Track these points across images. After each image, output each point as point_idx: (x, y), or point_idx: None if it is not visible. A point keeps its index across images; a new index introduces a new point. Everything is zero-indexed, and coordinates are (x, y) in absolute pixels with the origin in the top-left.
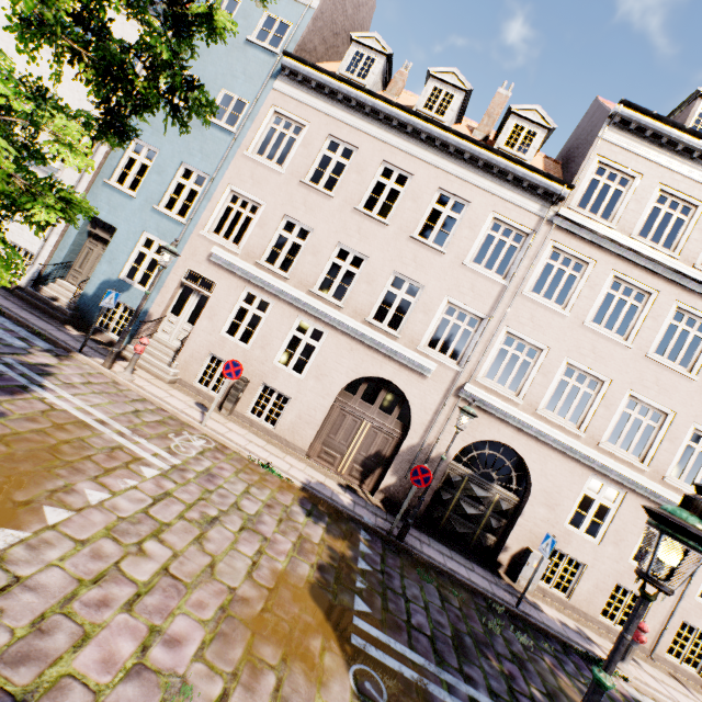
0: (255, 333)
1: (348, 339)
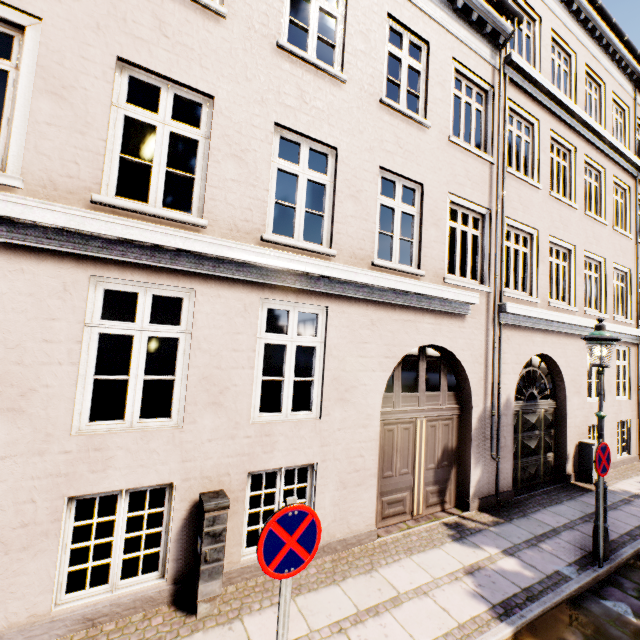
0: (176, 383)
1: (361, 308)
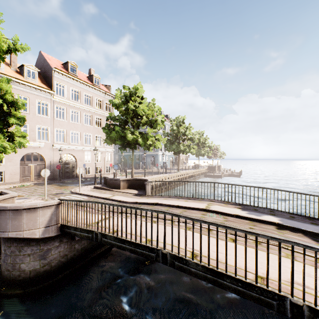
0: None
1: None
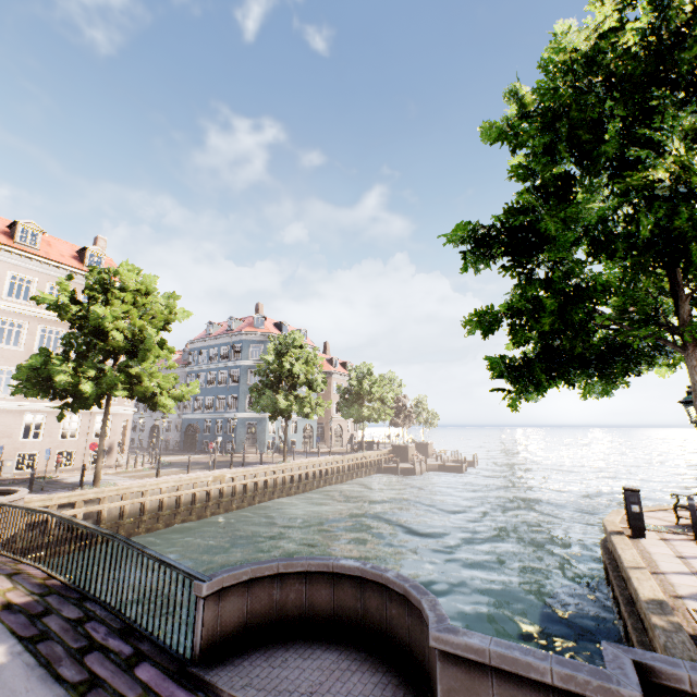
0: None
1: None
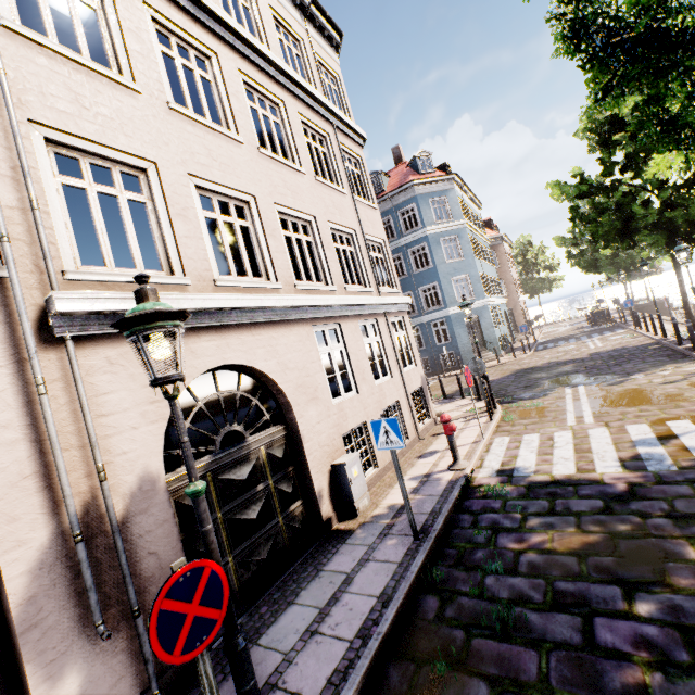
0: None
1: None
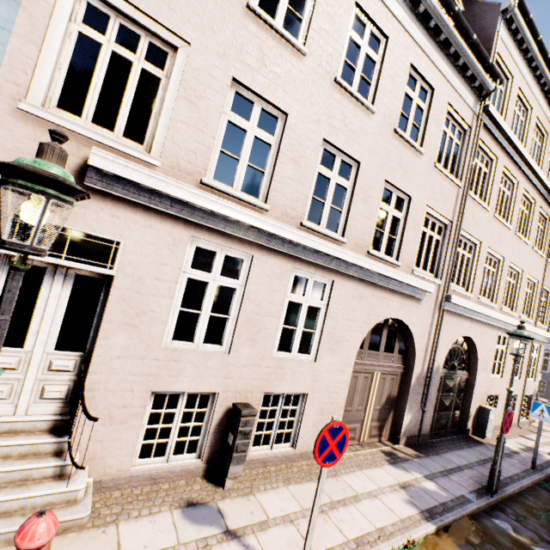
0: (229, 321)
1: (355, 284)
